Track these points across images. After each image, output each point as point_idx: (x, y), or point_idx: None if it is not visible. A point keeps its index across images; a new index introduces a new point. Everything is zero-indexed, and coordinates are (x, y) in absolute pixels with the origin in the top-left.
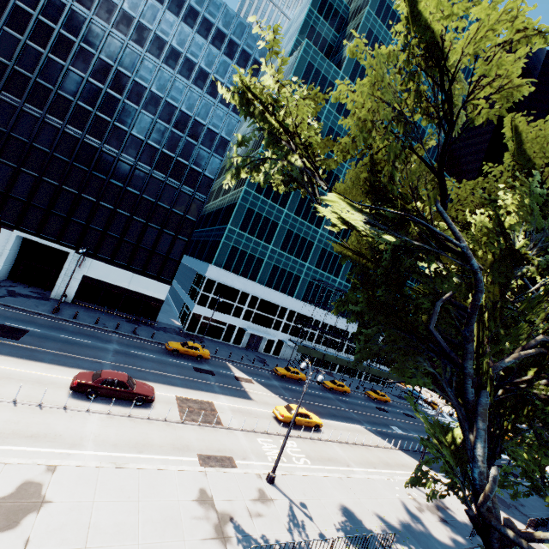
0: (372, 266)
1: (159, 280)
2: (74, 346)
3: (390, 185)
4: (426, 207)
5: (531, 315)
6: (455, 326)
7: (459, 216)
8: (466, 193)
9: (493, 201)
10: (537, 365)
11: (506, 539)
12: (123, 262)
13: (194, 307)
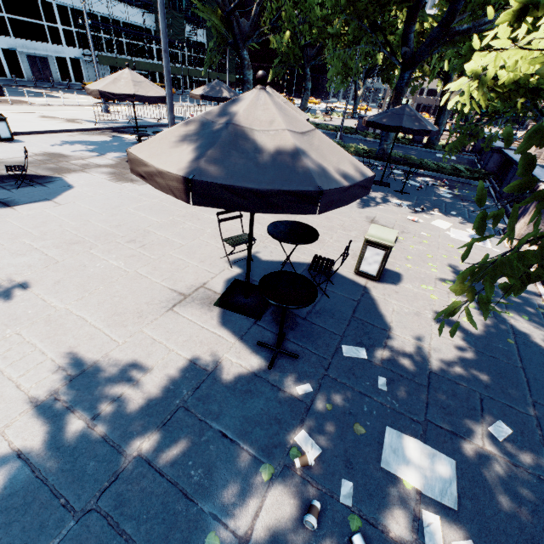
0: None
1: None
2: None
3: None
4: None
5: None
6: None
7: None
8: None
9: None
10: None
11: (244, 35)
12: None
13: None
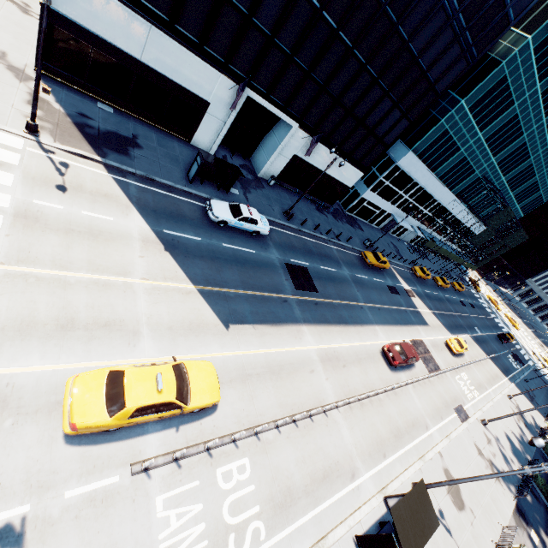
0: None
1: (357, 166)
2: (337, 284)
3: None
4: None
5: None
6: None
7: None
8: None
9: None
10: None
11: None
12: (337, 142)
13: (365, 192)
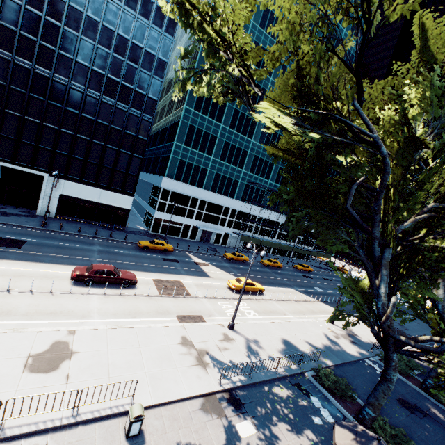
0: (300, 162)
1: (123, 193)
2: (65, 249)
3: (316, 86)
4: (344, 106)
5: (428, 185)
6: (366, 204)
7: (370, 114)
8: (377, 92)
9: (401, 95)
10: (428, 226)
11: (399, 343)
12: (91, 180)
13: (155, 213)
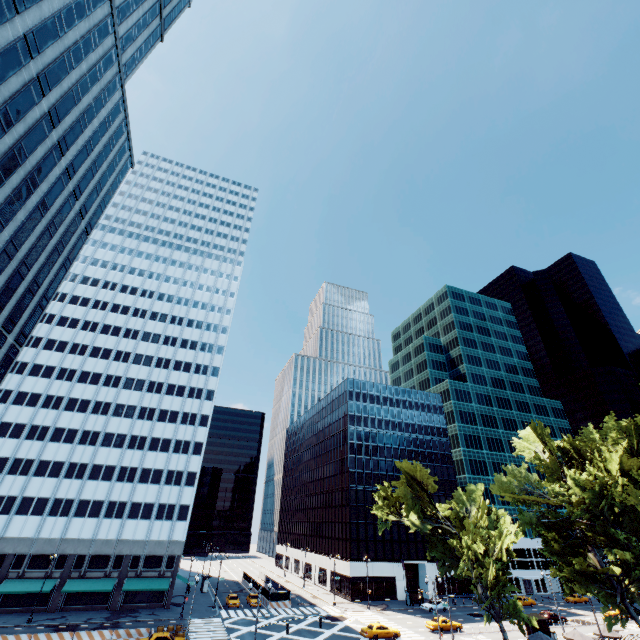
0: None
1: None
2: None
3: None
4: None
5: None
6: None
7: None
8: None
9: None
10: None
11: None
12: None
13: None
